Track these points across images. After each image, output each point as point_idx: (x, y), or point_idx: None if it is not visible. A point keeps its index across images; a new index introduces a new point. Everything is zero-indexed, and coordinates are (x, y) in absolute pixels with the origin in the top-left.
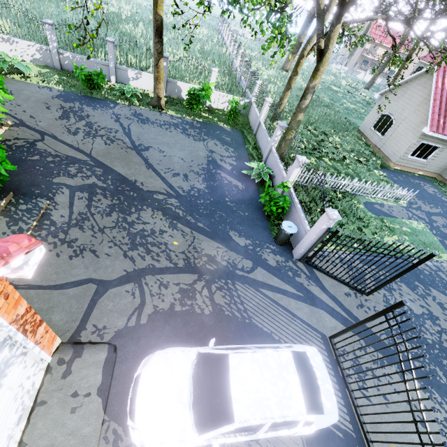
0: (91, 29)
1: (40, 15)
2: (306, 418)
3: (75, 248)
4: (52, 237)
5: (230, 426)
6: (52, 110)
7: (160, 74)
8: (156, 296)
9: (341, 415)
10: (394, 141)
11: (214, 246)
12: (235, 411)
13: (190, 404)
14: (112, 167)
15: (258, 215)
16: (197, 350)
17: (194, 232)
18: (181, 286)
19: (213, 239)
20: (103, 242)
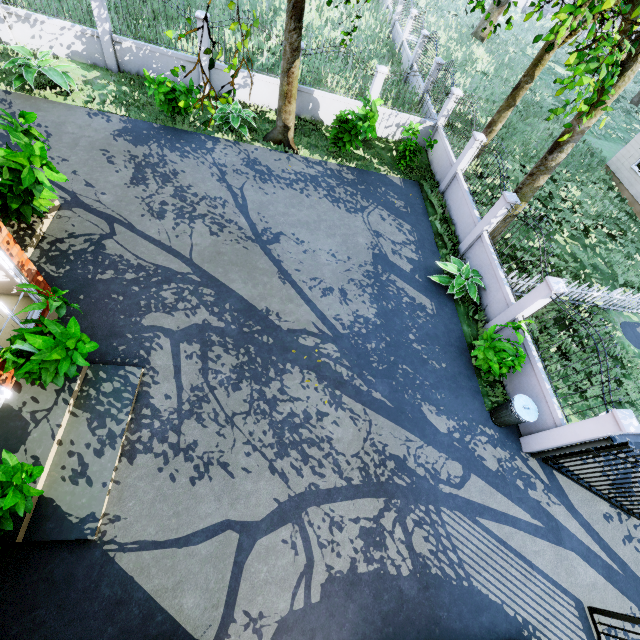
0: None
1: None
2: None
3: (197, 462)
4: (159, 441)
5: None
6: (116, 164)
7: (292, 87)
8: (328, 547)
9: None
10: None
11: (402, 438)
12: None
13: None
14: (228, 283)
15: (461, 366)
16: None
17: (369, 411)
18: (362, 523)
19: (399, 424)
20: (235, 444)
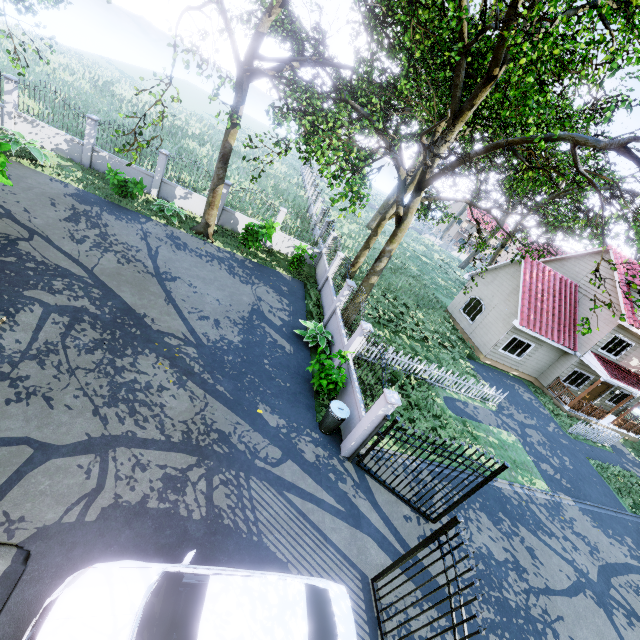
0: (144, 136)
1: (86, 107)
2: None
3: (21, 390)
4: None
5: None
6: (58, 208)
7: (215, 200)
8: (124, 480)
9: None
10: (484, 329)
11: (233, 421)
12: None
13: None
14: (118, 292)
15: (303, 389)
16: (163, 567)
17: (209, 396)
18: (168, 470)
19: (233, 411)
20: (67, 387)
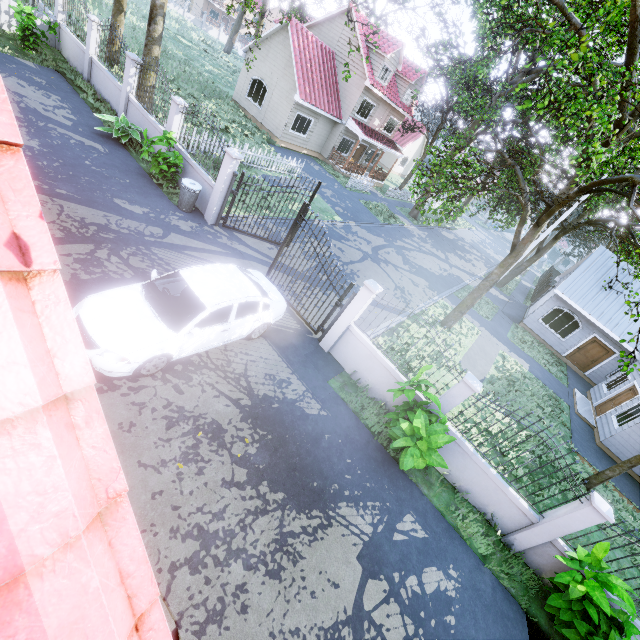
0: None
1: None
2: (264, 299)
3: None
4: None
5: (204, 312)
6: None
7: None
8: None
9: (290, 322)
10: (273, 113)
11: (100, 215)
12: (204, 302)
13: (157, 319)
14: None
15: (145, 183)
16: (140, 284)
17: (57, 199)
18: (76, 256)
19: (94, 208)
20: None
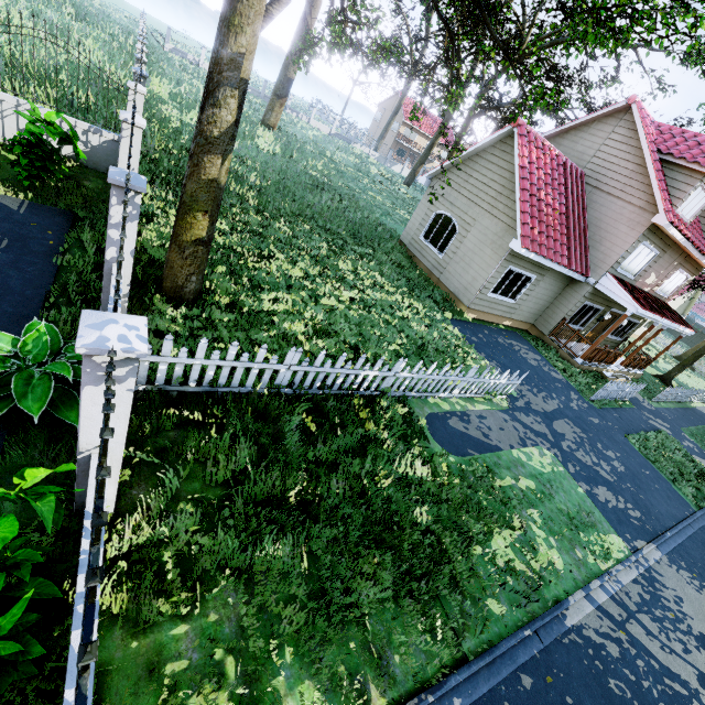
0: None
1: None
2: None
3: None
4: None
5: None
6: None
7: None
8: None
9: None
10: (462, 264)
11: None
12: None
13: None
14: None
15: None
16: None
17: None
18: None
19: None
20: None
